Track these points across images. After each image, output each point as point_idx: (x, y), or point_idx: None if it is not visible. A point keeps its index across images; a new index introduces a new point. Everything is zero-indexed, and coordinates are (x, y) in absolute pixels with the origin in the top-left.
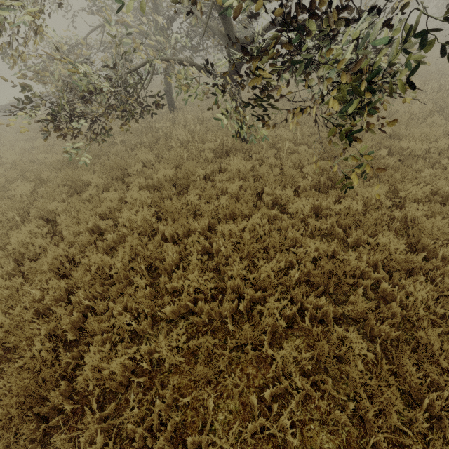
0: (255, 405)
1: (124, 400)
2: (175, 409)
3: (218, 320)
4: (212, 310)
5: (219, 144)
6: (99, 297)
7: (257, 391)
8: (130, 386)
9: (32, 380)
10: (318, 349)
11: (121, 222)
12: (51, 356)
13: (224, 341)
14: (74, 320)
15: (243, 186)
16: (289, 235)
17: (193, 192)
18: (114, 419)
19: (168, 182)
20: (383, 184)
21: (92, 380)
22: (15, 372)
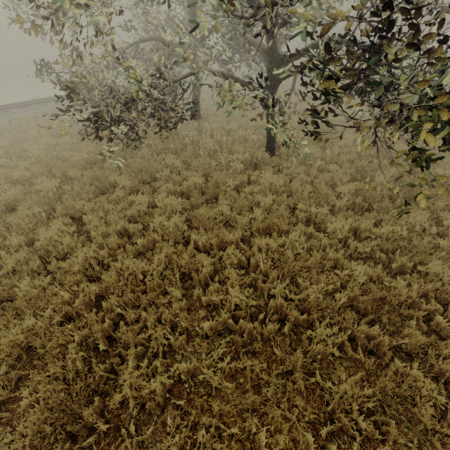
0: (311, 444)
1: (160, 424)
2: (217, 439)
3: (258, 341)
4: (255, 330)
5: (250, 156)
6: (129, 304)
7: (307, 426)
8: (166, 407)
9: (67, 394)
10: (377, 385)
11: (151, 227)
12: (82, 366)
13: (267, 365)
14: (104, 328)
15: (276, 200)
16: (329, 255)
17: (224, 202)
18: (150, 445)
19: (197, 189)
20: (424, 211)
21: (131, 399)
22: (43, 381)
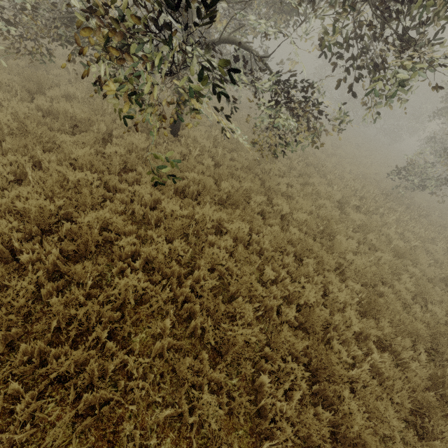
0: None
1: None
2: None
3: None
4: None
5: None
6: None
7: None
8: None
9: None
10: None
11: None
12: None
13: None
14: None
15: (124, 156)
16: (107, 203)
17: (78, 136)
18: None
19: (69, 118)
20: (224, 213)
21: None
22: None
